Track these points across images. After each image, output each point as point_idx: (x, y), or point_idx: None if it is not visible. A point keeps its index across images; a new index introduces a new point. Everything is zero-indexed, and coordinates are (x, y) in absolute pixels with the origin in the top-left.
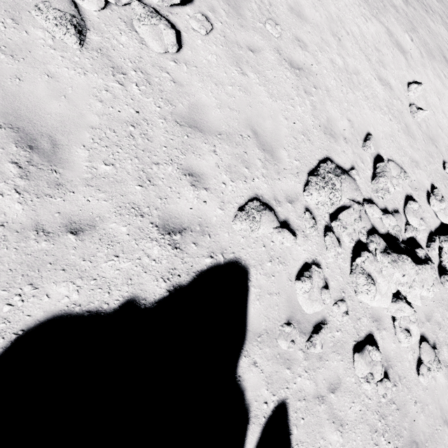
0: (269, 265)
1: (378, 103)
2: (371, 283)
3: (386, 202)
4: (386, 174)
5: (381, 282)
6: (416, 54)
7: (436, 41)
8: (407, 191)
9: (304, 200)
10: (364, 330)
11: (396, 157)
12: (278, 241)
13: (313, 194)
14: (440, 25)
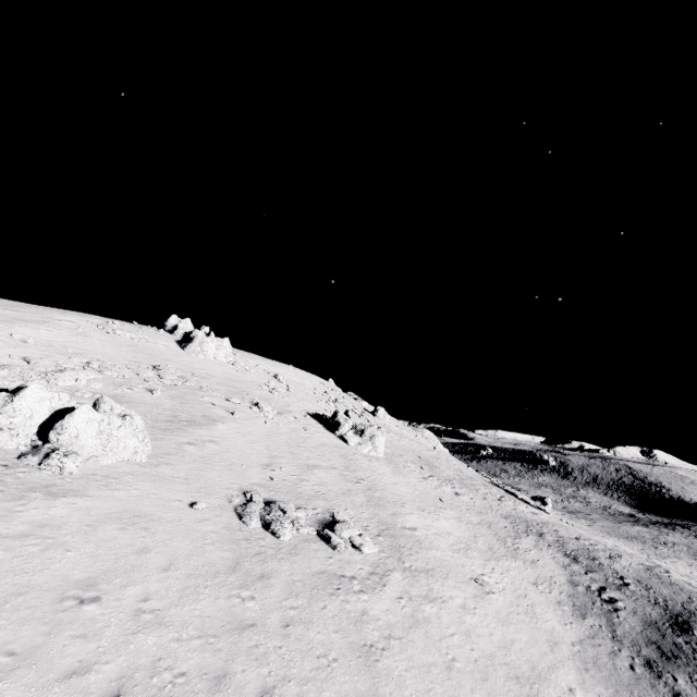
0: (7, 389)
1: (1, 346)
2: (58, 379)
3: (46, 367)
4: (32, 359)
5: (64, 378)
6: (1, 326)
7: (8, 317)
8: (54, 362)
9: (0, 376)
10: (73, 390)
11: (35, 356)
12: (2, 383)
13: (1, 372)
14: (3, 310)
